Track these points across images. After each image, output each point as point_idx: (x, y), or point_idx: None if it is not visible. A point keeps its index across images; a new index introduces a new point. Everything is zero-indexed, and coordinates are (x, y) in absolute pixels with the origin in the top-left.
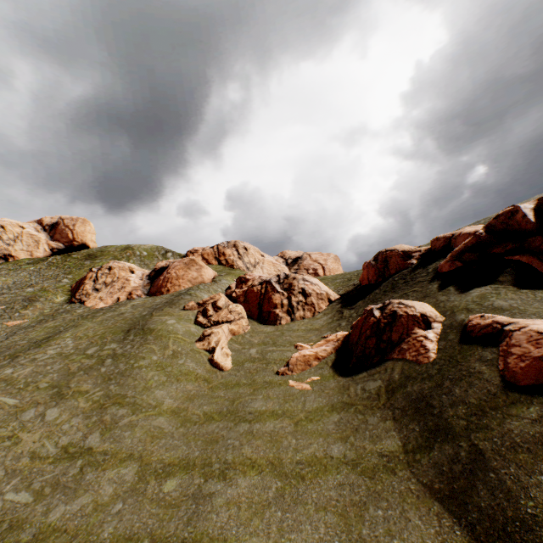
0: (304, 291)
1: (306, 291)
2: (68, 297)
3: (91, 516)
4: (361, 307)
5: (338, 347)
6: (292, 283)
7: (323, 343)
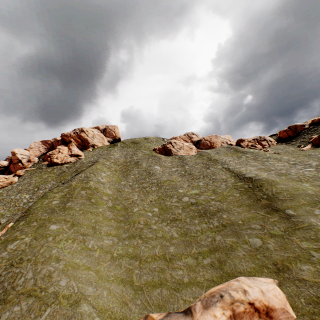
0: (269, 140)
1: (270, 140)
2: (163, 155)
3: None
4: (297, 141)
5: (311, 146)
6: (264, 138)
7: (301, 147)
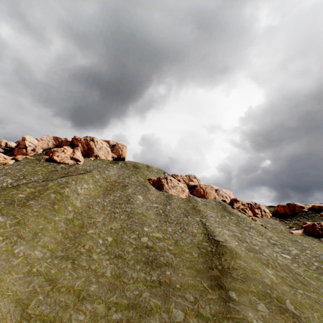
0: (264, 210)
1: (265, 210)
2: (154, 188)
3: (300, 254)
4: (292, 221)
5: (302, 231)
6: (259, 206)
7: (292, 230)
